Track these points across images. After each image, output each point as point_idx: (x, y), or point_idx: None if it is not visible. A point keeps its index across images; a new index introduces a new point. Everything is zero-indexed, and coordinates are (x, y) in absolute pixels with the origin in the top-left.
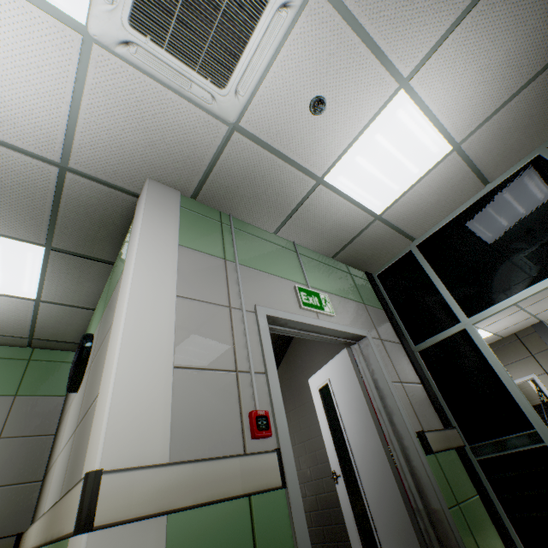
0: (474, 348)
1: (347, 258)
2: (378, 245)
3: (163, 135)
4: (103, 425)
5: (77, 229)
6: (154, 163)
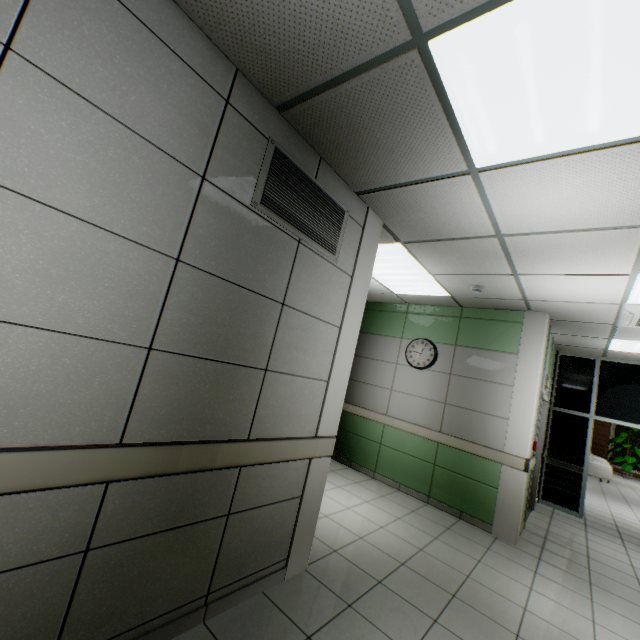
0: (584, 428)
1: (561, 346)
2: (584, 351)
3: (584, 314)
4: (528, 446)
5: (479, 301)
6: (561, 313)
